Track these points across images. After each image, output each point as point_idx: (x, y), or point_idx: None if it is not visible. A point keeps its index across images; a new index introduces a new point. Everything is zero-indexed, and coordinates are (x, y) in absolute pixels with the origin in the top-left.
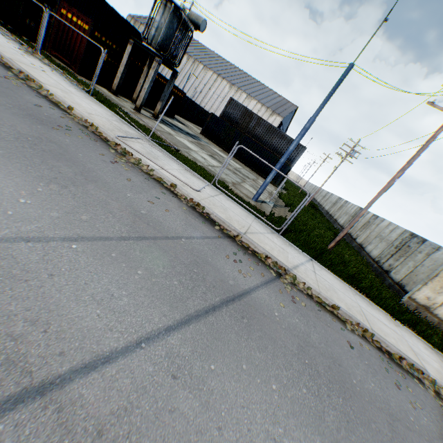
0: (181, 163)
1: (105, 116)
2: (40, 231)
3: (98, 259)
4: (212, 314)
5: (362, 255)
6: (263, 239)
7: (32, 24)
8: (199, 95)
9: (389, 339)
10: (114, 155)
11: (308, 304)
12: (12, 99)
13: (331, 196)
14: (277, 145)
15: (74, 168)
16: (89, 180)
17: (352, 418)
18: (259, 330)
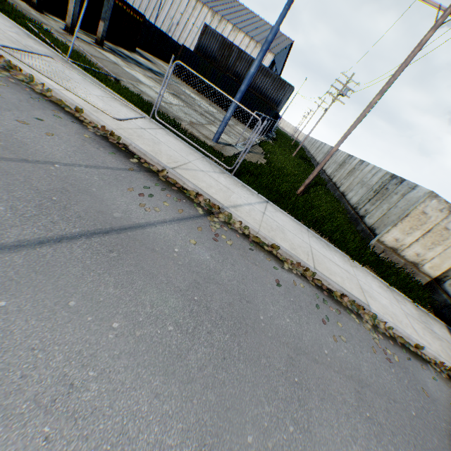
0: (111, 91)
1: None
2: None
3: None
4: (51, 245)
5: (341, 203)
6: (201, 177)
7: None
8: (176, 29)
9: (334, 278)
10: None
11: (237, 243)
12: None
13: (324, 146)
14: (262, 85)
15: None
16: None
17: (234, 355)
18: (133, 265)
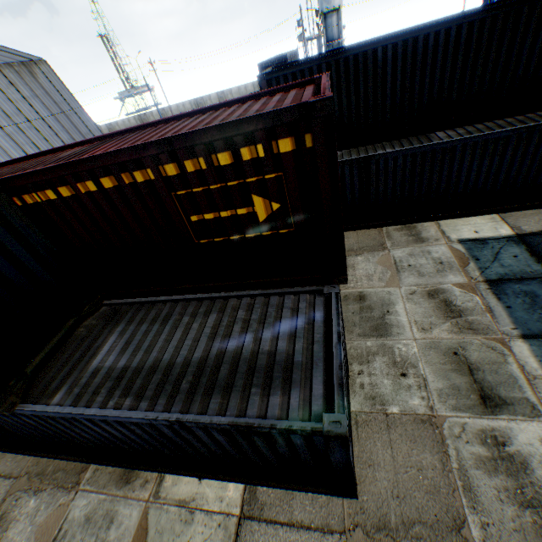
0: None
1: None
2: None
3: None
4: None
5: None
6: None
7: None
8: None
9: None
10: None
11: None
12: None
13: (228, 93)
14: None
15: None
16: None
17: None
18: None
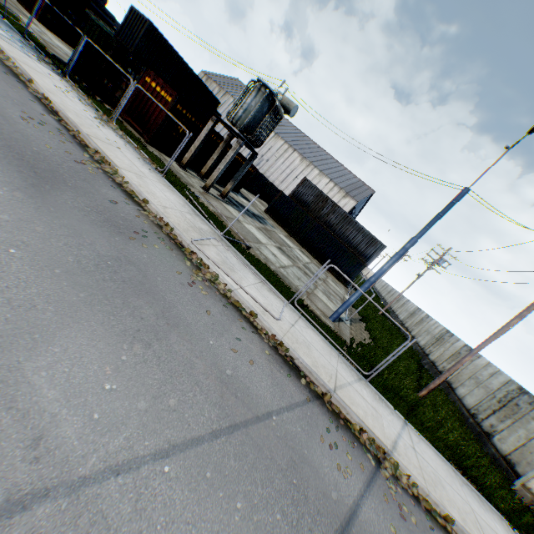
0: (255, 270)
1: (178, 207)
2: (128, 446)
3: (193, 490)
4: None
5: (453, 402)
6: (353, 396)
7: (109, 85)
8: (264, 163)
9: None
10: (190, 270)
11: (418, 516)
12: (90, 197)
13: (408, 303)
14: (352, 237)
15: (154, 306)
16: (171, 324)
17: None
18: None
